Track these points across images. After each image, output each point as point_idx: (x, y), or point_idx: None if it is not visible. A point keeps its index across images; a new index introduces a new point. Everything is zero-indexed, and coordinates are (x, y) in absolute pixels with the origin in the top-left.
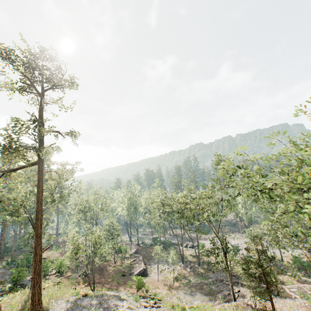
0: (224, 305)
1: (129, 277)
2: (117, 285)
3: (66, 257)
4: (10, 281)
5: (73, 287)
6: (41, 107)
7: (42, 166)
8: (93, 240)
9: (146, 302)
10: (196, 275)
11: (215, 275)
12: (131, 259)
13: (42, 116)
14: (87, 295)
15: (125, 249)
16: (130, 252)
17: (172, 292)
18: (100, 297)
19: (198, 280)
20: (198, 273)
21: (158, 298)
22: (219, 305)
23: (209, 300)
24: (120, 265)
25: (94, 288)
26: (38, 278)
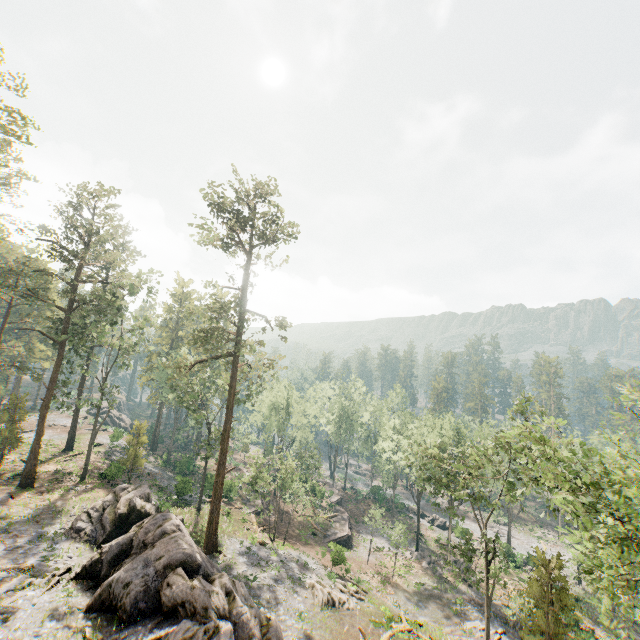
0: (464, 638)
1: (323, 540)
2: (304, 546)
3: (234, 476)
4: (170, 489)
5: (246, 527)
6: (245, 273)
7: (237, 359)
8: (282, 471)
9: (343, 585)
10: (435, 578)
11: (472, 592)
12: (330, 512)
13: (245, 287)
14: (265, 545)
15: (322, 493)
16: (329, 500)
17: (387, 589)
18: (282, 554)
19: (436, 587)
20: (441, 577)
21: (363, 588)
22: (457, 636)
23: (445, 623)
24: (311, 515)
25: (274, 539)
26: (218, 504)
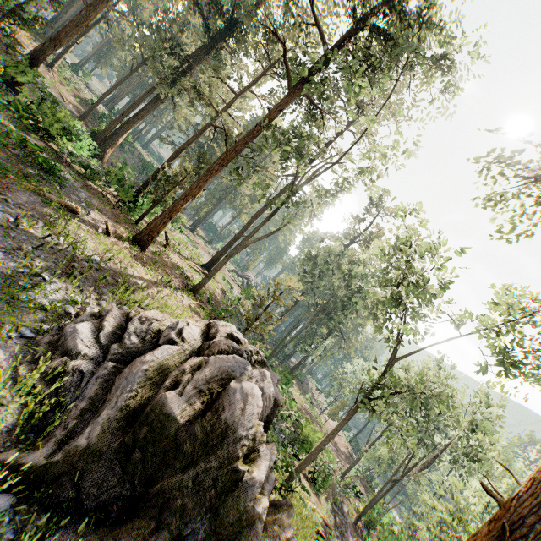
0: None
1: None
2: None
3: None
4: None
5: None
6: None
7: None
8: None
9: None
10: None
11: None
12: None
13: None
14: None
15: None
16: None
17: None
18: None
19: None
20: None
21: None
22: None
23: None
24: None
25: None
26: None
